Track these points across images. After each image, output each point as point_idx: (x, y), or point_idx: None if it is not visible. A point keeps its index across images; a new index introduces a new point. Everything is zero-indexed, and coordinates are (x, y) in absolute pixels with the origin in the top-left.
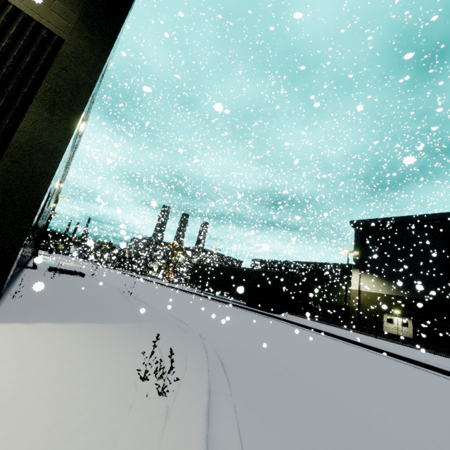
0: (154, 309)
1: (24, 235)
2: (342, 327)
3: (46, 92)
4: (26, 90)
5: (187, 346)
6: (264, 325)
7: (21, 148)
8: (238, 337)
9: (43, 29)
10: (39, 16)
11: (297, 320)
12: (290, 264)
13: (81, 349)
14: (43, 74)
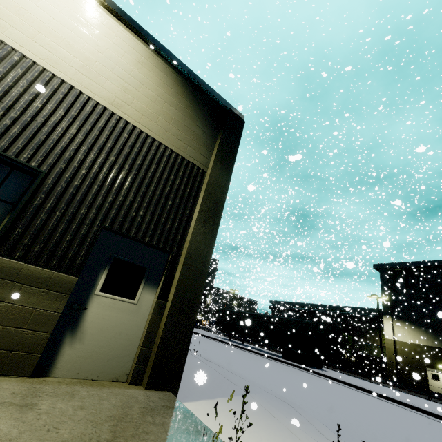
0: (231, 372)
1: (193, 325)
2: (387, 385)
3: (201, 212)
4: (188, 211)
5: (312, 424)
6: (319, 386)
7: (190, 256)
8: (316, 405)
9: (195, 167)
10: (193, 159)
11: (341, 377)
12: (311, 307)
13: (259, 431)
14: (196, 198)
